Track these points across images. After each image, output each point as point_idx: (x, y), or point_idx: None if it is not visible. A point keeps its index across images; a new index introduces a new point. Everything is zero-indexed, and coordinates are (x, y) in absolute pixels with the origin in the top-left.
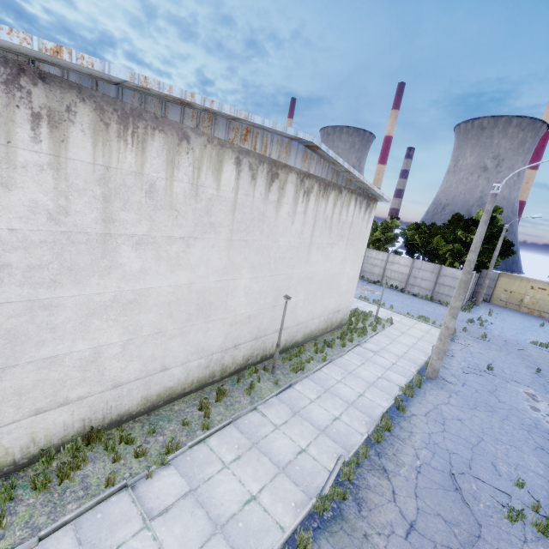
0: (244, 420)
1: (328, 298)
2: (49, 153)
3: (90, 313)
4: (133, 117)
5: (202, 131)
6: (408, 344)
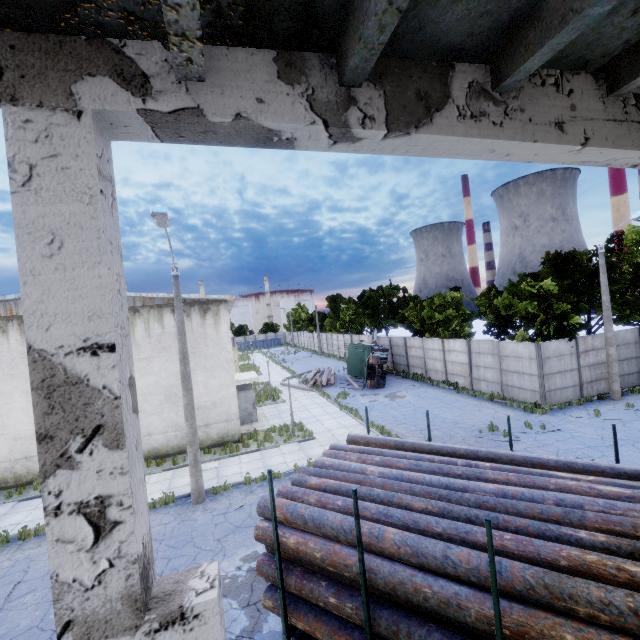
0: None
1: (174, 412)
2: None
3: None
4: None
5: None
6: (271, 463)
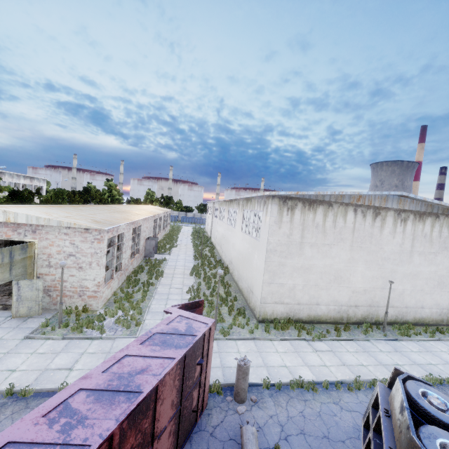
0: (360, 342)
1: (439, 295)
2: (289, 218)
3: (294, 270)
4: (313, 203)
5: (338, 201)
6: None
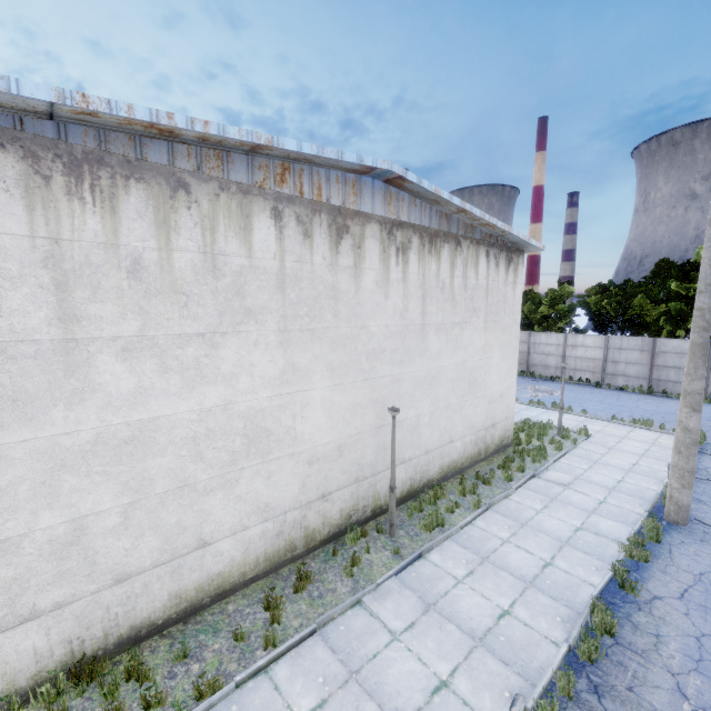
0: (338, 625)
1: (472, 407)
2: None
3: (58, 465)
4: (89, 164)
5: (209, 175)
6: (623, 466)
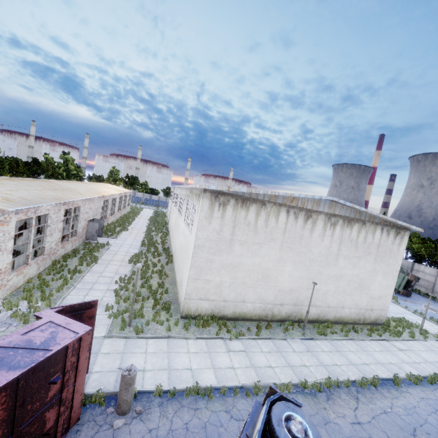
0: (277, 341)
1: (359, 296)
2: (221, 213)
3: (222, 267)
4: (246, 200)
5: (271, 201)
6: None
